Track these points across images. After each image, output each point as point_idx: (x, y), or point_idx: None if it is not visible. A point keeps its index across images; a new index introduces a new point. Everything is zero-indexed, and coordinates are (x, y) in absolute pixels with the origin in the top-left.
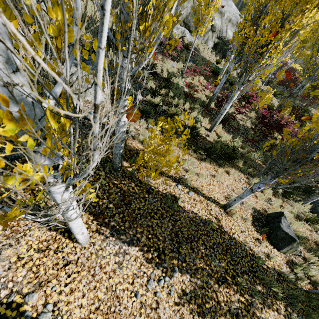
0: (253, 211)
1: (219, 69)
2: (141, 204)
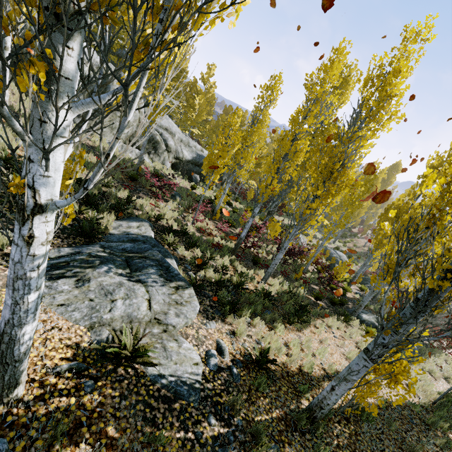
0: None
1: (200, 196)
2: (366, 445)
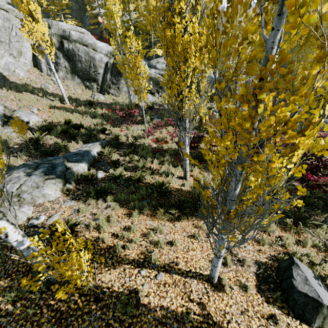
0: (256, 268)
1: None
2: (83, 325)
